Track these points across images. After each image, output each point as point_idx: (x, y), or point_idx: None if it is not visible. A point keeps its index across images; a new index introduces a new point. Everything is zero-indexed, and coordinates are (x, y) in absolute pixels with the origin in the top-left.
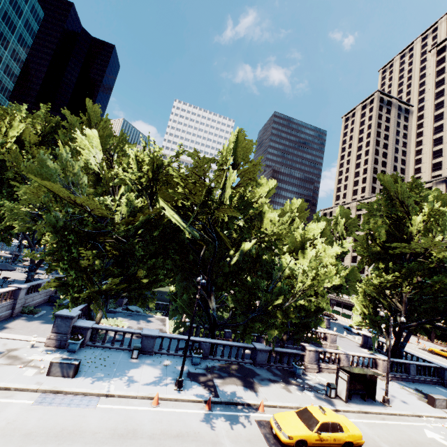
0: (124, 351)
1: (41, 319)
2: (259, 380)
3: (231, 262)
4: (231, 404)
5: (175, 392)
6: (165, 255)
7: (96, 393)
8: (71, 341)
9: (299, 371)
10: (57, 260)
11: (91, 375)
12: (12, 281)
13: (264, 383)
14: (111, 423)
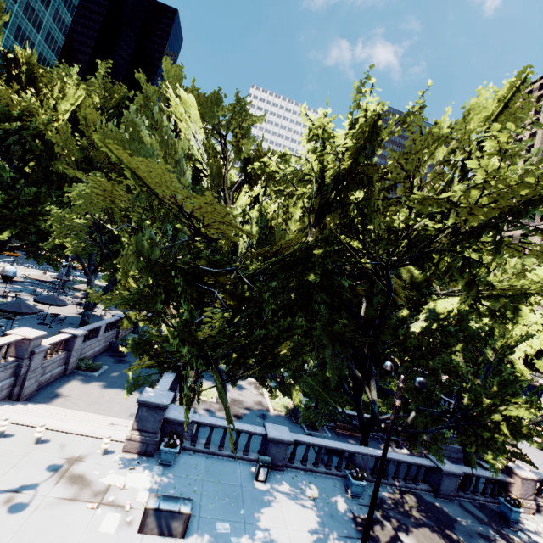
0: (240, 462)
1: (103, 380)
2: (467, 538)
3: (410, 329)
4: None
5: None
6: (307, 312)
7: None
8: (165, 449)
9: (514, 516)
10: (136, 308)
11: (209, 528)
12: (62, 317)
13: None
14: None
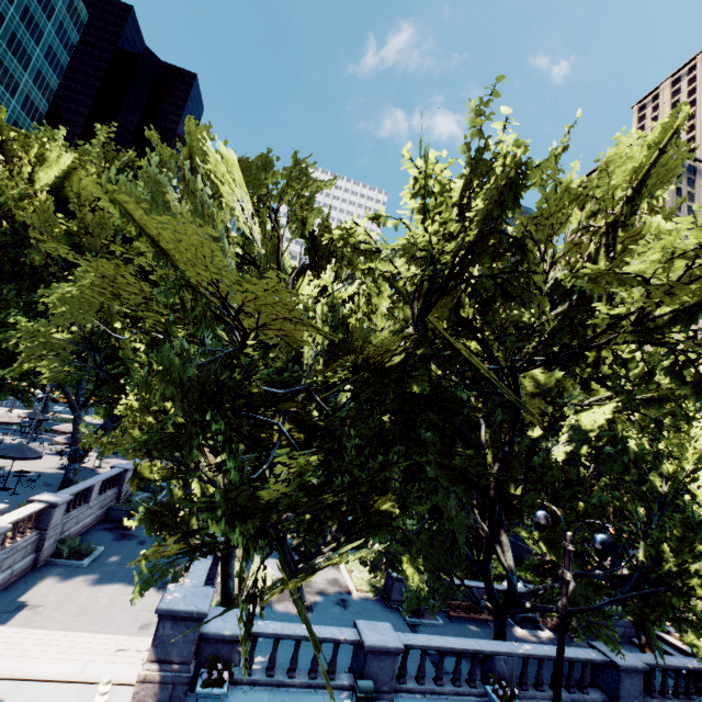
0: (324, 694)
1: (97, 571)
2: None
3: (550, 456)
4: None
5: None
6: (408, 443)
7: None
8: (204, 691)
9: None
10: (151, 456)
11: None
12: (34, 476)
13: None
14: None
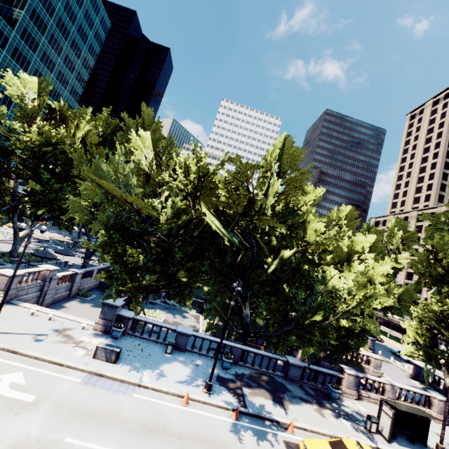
0: (160, 344)
1: (92, 302)
2: (290, 397)
3: (268, 270)
4: (259, 418)
5: (204, 395)
6: (203, 257)
7: (132, 382)
8: (115, 329)
9: (335, 395)
10: (108, 253)
11: (129, 363)
12: (72, 265)
13: (295, 401)
14: (144, 414)
